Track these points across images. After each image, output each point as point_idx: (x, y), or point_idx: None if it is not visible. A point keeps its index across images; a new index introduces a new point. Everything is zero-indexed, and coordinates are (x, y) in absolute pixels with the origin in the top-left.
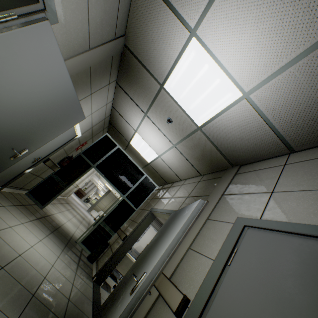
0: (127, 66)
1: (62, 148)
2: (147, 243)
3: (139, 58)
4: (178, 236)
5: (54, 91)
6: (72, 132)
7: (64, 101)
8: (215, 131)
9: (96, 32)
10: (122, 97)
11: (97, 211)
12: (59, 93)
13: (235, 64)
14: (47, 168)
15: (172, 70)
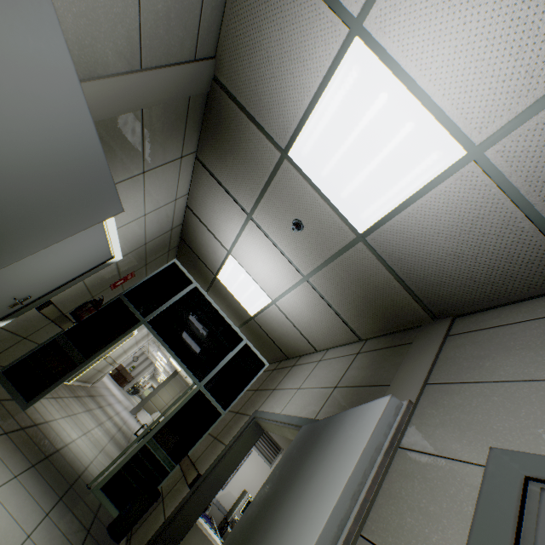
0: (217, 120)
1: (80, 282)
2: (243, 487)
3: (242, 100)
4: (339, 512)
5: (49, 134)
6: (103, 250)
7: (74, 164)
8: (398, 242)
9: (156, 33)
10: (206, 184)
11: (149, 413)
12: (60, 142)
13: (453, 82)
14: (47, 321)
15: (306, 117)
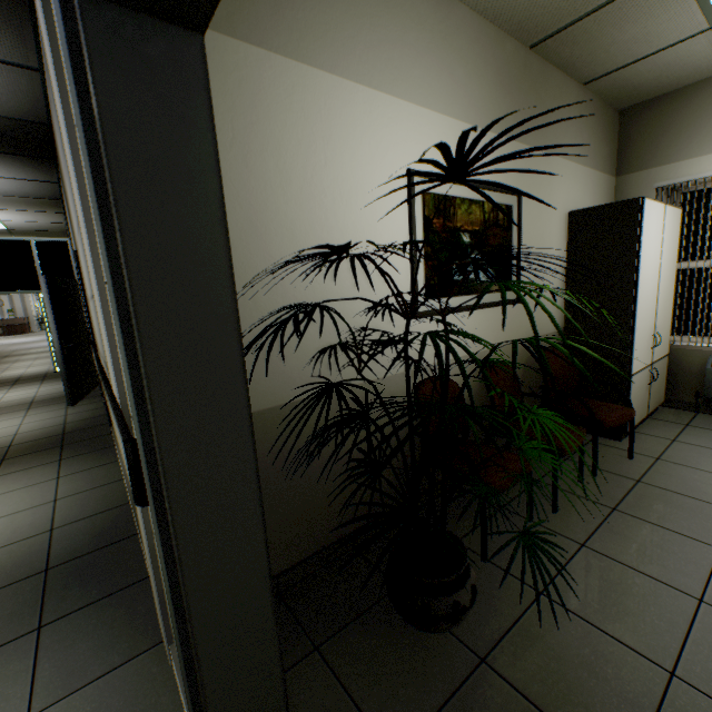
0: None
1: None
2: None
3: None
4: (49, 311)
5: None
6: None
7: None
8: None
9: None
10: None
11: None
12: None
13: None
14: None
15: None
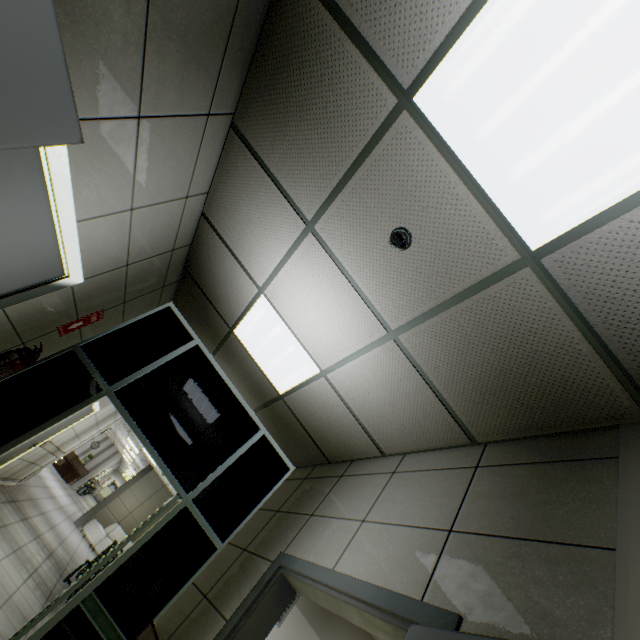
0: (282, 47)
1: None
2: None
3: None
4: None
5: None
6: (47, 257)
7: None
8: (616, 266)
9: None
10: (240, 174)
11: (103, 525)
12: None
13: None
14: None
15: (473, 12)
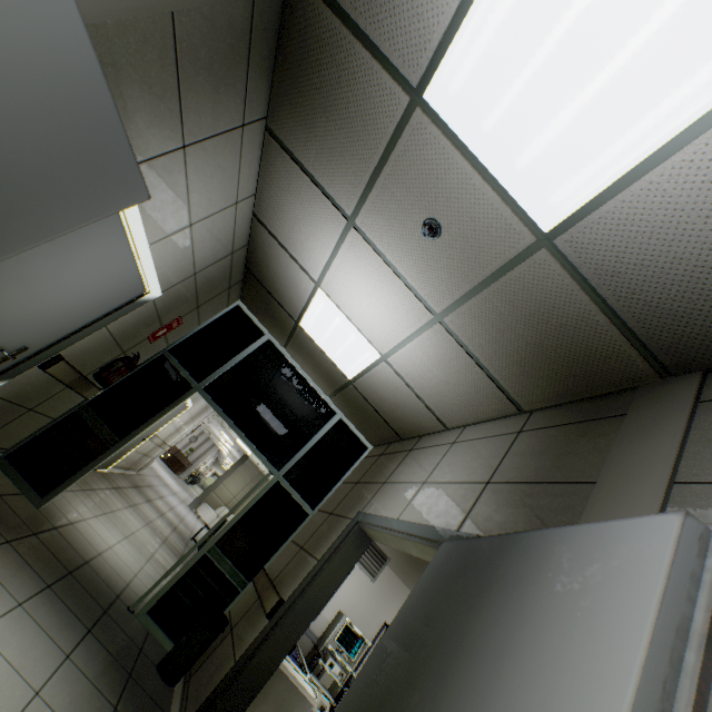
0: (300, 51)
1: (102, 329)
2: (338, 607)
3: (343, 0)
4: None
5: None
6: (131, 279)
7: (48, 89)
8: (617, 243)
9: None
10: (281, 175)
11: (213, 508)
12: (13, 35)
13: None
14: (59, 386)
15: (463, 11)
